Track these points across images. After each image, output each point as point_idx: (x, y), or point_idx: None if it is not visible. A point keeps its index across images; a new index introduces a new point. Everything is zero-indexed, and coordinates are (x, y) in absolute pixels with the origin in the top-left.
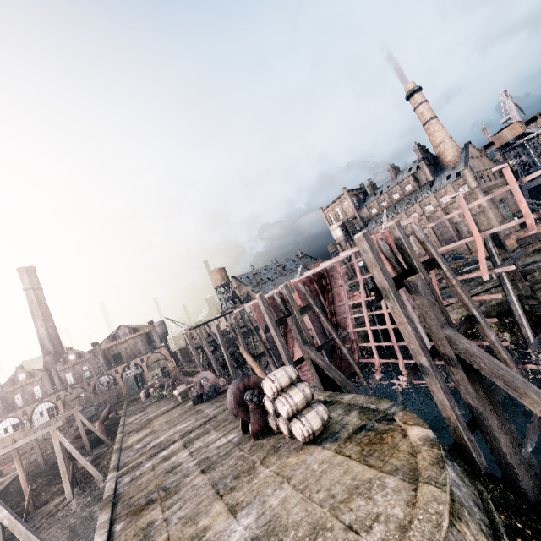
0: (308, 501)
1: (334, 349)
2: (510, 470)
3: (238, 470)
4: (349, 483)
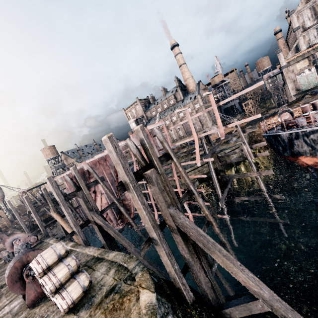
0: None
1: None
2: (205, 293)
3: None
4: None
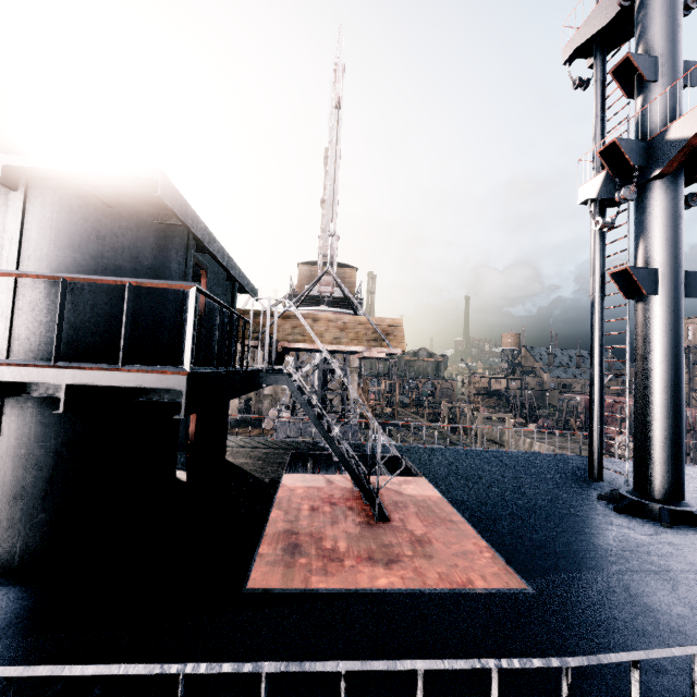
0: None
1: None
2: None
3: None
4: None
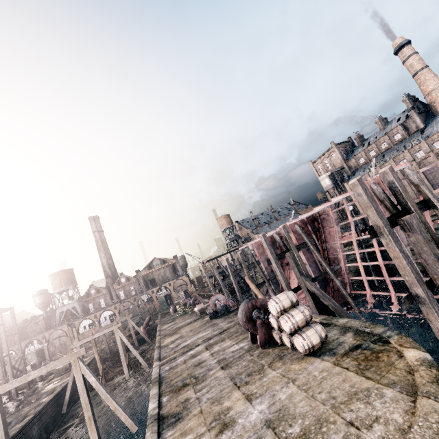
0: (311, 399)
1: (326, 281)
2: None
3: (250, 370)
4: (348, 389)
